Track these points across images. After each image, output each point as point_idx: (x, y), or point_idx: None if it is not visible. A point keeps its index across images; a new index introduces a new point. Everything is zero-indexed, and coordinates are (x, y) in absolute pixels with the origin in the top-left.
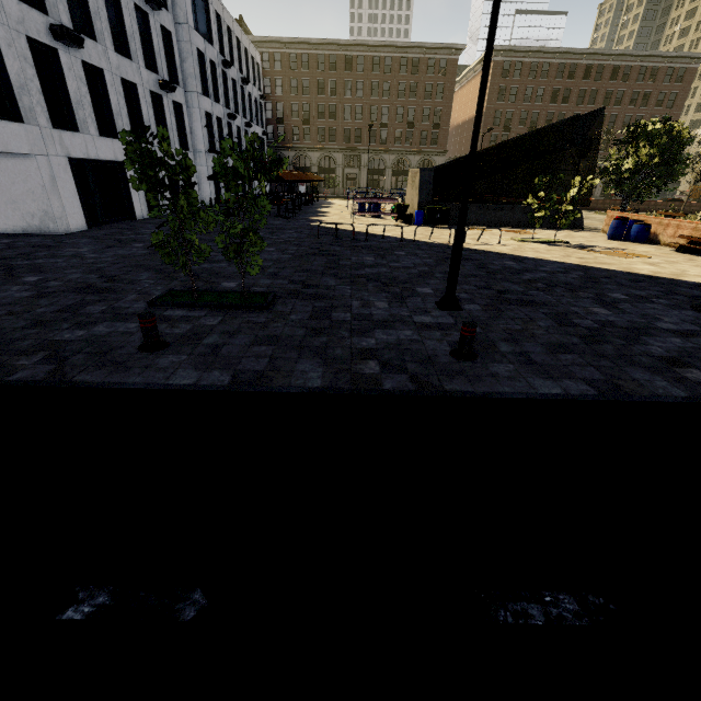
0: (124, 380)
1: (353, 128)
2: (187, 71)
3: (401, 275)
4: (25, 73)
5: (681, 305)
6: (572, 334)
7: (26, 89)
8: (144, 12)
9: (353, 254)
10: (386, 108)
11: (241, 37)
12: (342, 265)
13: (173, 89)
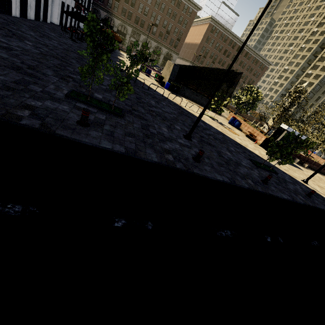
0: (81, 139)
1: (141, 18)
2: None
3: (168, 116)
4: None
5: (247, 157)
6: (223, 160)
7: None
8: None
9: (145, 97)
10: (159, 17)
11: None
12: (143, 102)
13: None
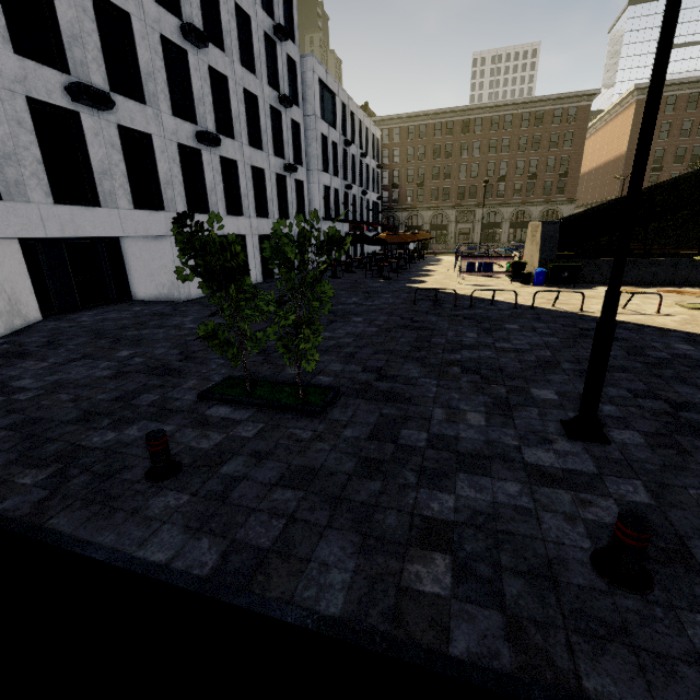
0: (93, 537)
1: (467, 185)
2: (311, 153)
3: (510, 363)
4: (172, 172)
5: None
6: None
7: (171, 184)
8: (278, 111)
9: (450, 327)
10: (504, 163)
11: (363, 119)
12: (433, 344)
13: (295, 169)
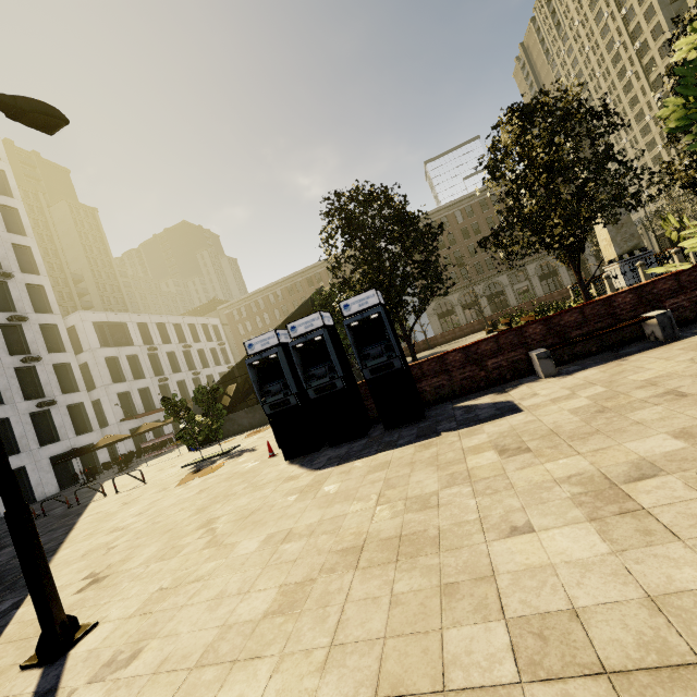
0: None
1: None
2: (96, 375)
3: None
4: None
5: None
6: None
7: None
8: (33, 366)
9: None
10: None
11: (183, 321)
12: None
13: (50, 403)
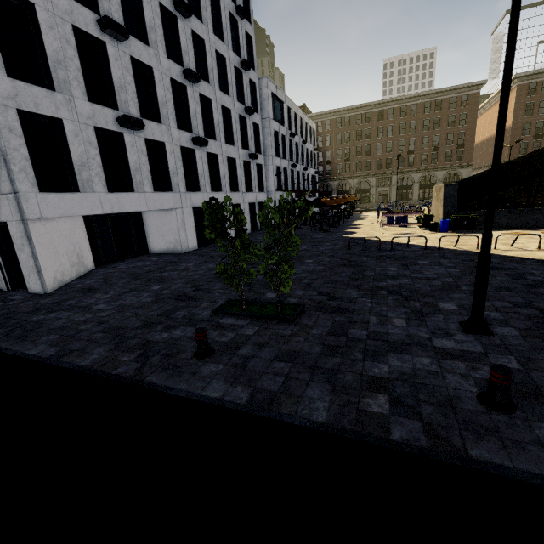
0: (175, 385)
1: (384, 159)
2: (267, 144)
3: (422, 287)
4: (177, 165)
5: None
6: None
7: (176, 173)
8: (244, 118)
9: (377, 264)
10: (412, 140)
11: (303, 117)
12: (366, 276)
13: (257, 157)
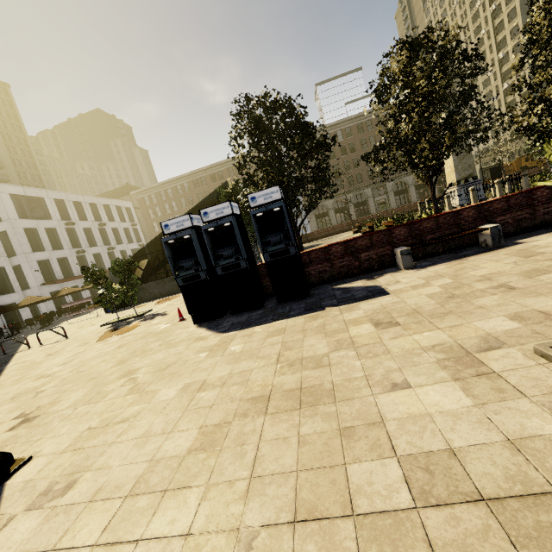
0: None
1: None
2: (16, 244)
3: None
4: None
5: None
6: None
7: None
8: None
9: None
10: None
11: (98, 201)
12: None
13: None
